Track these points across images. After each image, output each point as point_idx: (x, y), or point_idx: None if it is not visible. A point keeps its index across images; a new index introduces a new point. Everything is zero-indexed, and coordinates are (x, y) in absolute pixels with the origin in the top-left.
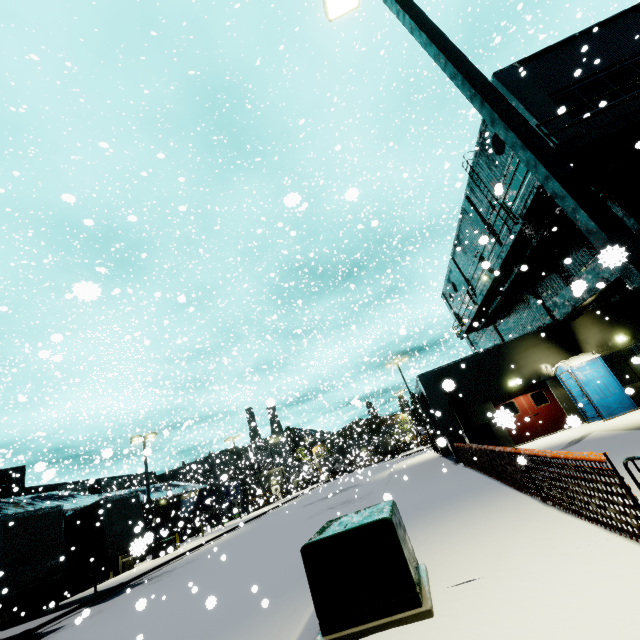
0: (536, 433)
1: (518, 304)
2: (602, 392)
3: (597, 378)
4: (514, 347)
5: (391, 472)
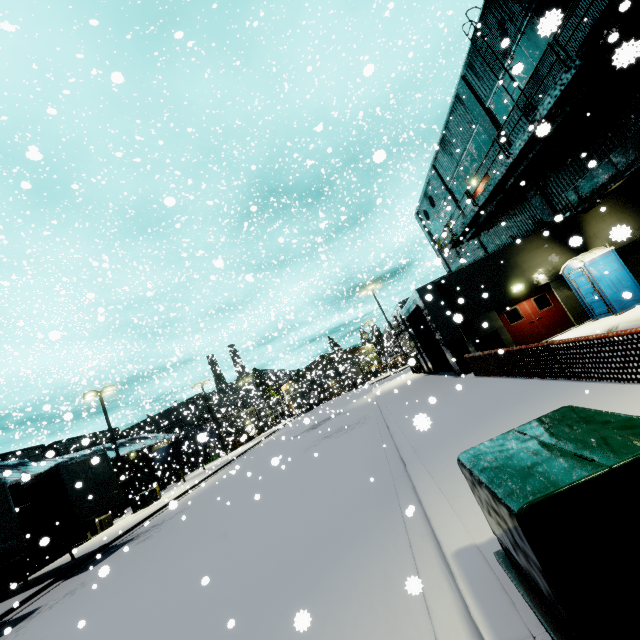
0: (539, 337)
1: (513, 207)
2: (615, 286)
3: (610, 272)
4: (517, 250)
5: (377, 396)
